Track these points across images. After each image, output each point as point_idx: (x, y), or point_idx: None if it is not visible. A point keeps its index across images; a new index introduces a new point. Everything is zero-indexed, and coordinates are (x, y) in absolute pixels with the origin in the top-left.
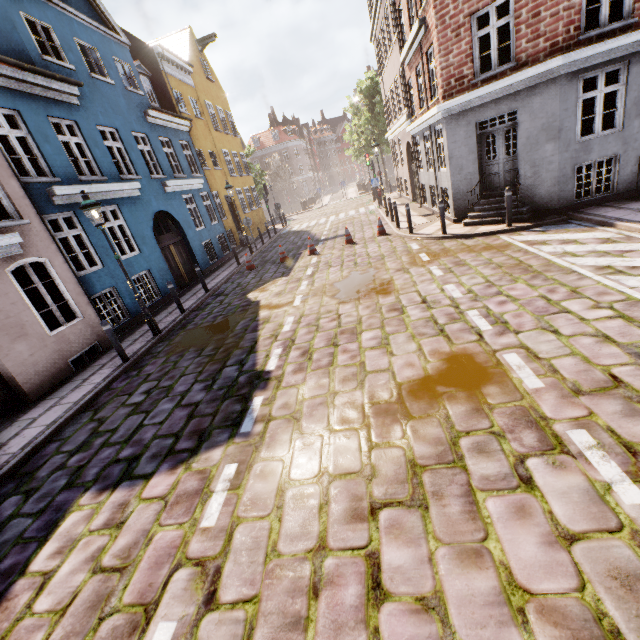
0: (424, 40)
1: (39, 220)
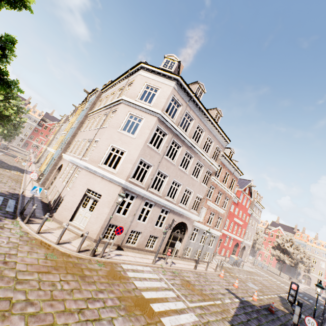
0: (220, 213)
1: None
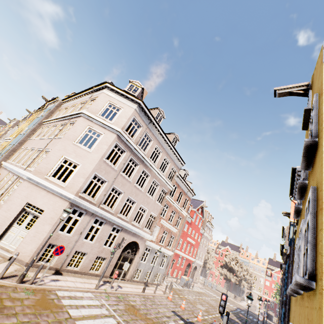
0: (173, 232)
1: (279, 308)
